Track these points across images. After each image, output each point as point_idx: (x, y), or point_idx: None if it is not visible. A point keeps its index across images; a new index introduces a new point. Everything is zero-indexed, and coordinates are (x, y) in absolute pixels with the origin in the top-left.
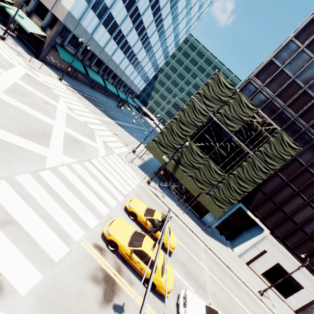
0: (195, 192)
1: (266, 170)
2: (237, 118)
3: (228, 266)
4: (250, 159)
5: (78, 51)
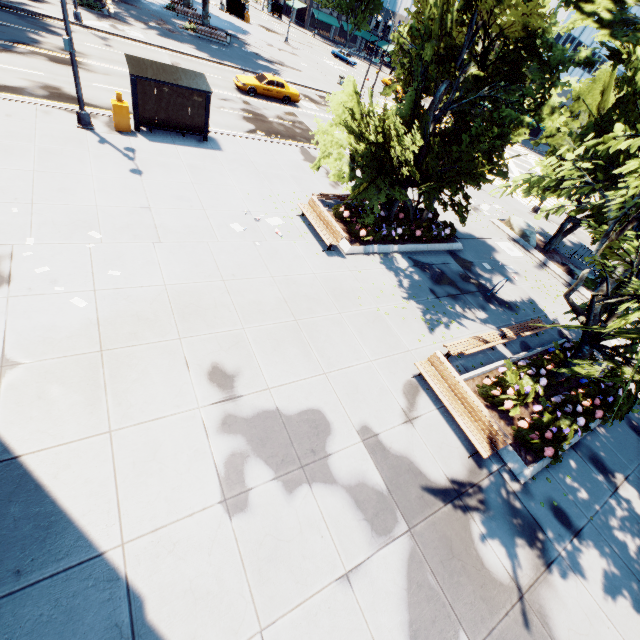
0: None
1: None
2: None
3: None
4: None
5: None
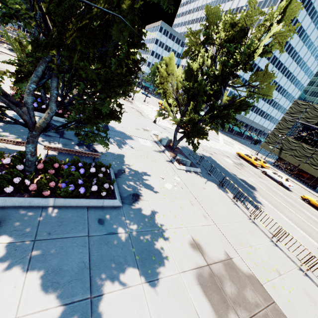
0: (296, 163)
1: None
2: (314, 117)
3: None
4: None
5: None
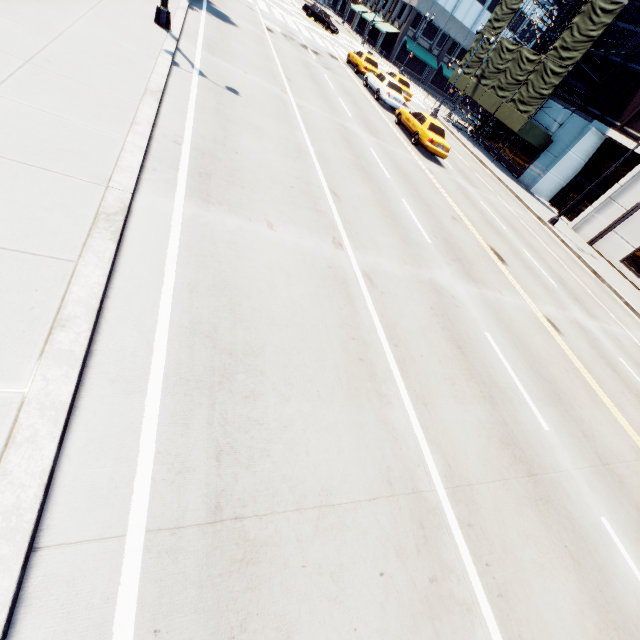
0: (493, 108)
1: (614, 6)
2: None
3: (500, 178)
4: (587, 6)
5: (433, 43)
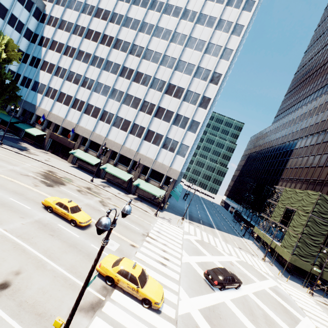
0: None
1: None
2: None
3: None
4: None
5: None
